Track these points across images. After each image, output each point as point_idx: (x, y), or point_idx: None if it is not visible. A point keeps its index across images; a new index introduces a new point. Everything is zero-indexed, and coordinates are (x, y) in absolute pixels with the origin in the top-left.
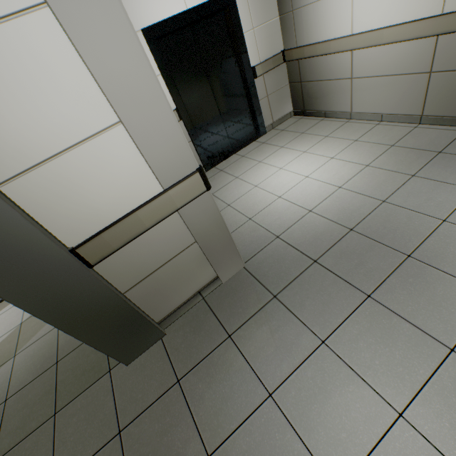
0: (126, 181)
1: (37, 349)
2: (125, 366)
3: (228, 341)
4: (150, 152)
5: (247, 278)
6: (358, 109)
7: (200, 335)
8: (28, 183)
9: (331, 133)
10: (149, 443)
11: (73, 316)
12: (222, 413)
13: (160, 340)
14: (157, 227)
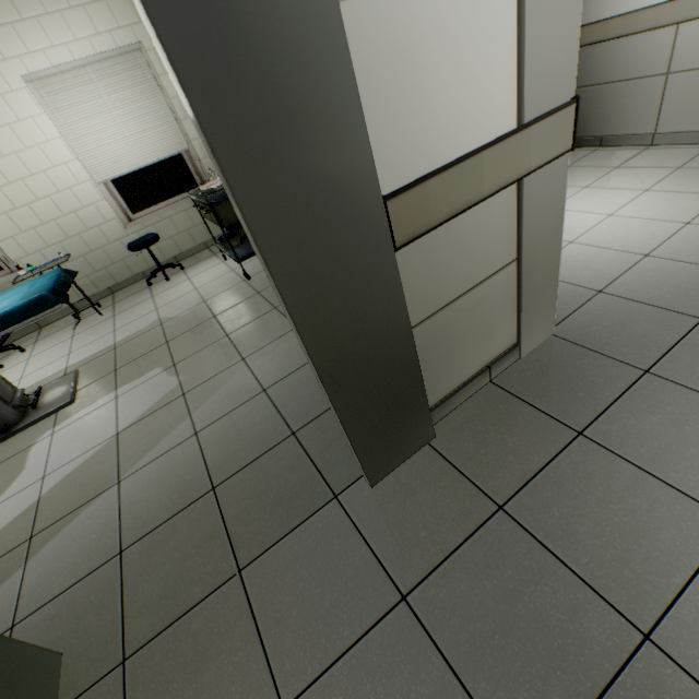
0: (481, 84)
1: (163, 470)
2: (366, 489)
3: (581, 441)
4: (534, 29)
5: (569, 349)
6: (670, 126)
7: (512, 434)
8: (362, 18)
9: (624, 163)
10: (485, 615)
11: (343, 351)
12: (636, 558)
13: (427, 446)
14: (484, 207)
